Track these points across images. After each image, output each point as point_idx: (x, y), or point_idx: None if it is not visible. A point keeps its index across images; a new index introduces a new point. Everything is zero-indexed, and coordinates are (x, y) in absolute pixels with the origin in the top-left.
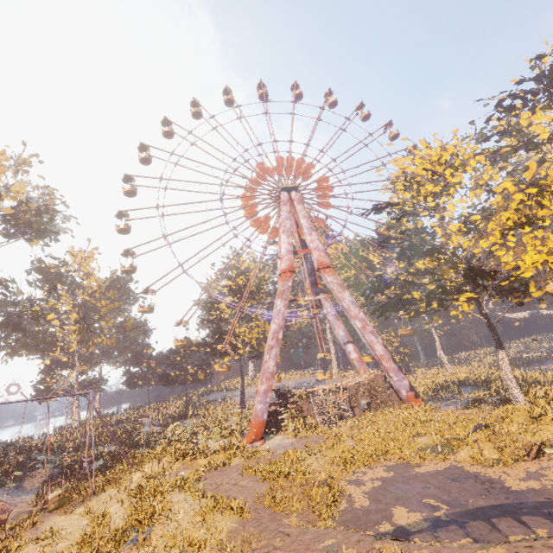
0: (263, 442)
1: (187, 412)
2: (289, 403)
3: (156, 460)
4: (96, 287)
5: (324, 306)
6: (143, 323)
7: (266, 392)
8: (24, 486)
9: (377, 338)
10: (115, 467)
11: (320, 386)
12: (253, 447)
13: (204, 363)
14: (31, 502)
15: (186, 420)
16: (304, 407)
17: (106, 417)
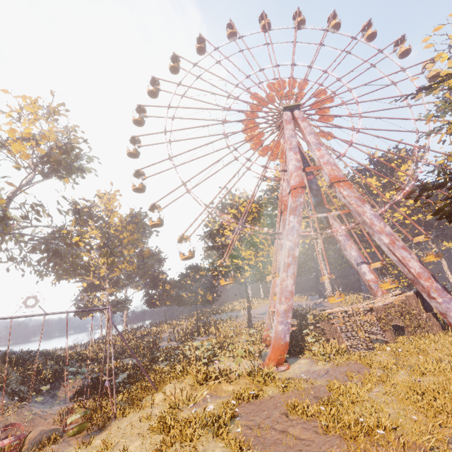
0: (288, 367)
1: (198, 330)
2: (308, 325)
3: (177, 380)
4: (119, 222)
5: (333, 226)
6: (158, 253)
7: (286, 312)
8: (59, 394)
9: (410, 254)
10: (137, 382)
11: (336, 308)
12: (278, 371)
13: (211, 286)
14: (57, 418)
15: (198, 337)
16: (326, 329)
17: (132, 332)
